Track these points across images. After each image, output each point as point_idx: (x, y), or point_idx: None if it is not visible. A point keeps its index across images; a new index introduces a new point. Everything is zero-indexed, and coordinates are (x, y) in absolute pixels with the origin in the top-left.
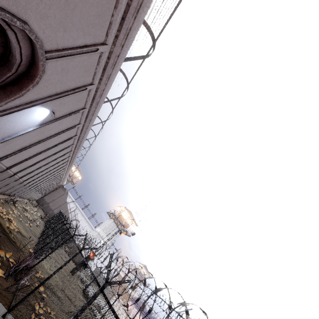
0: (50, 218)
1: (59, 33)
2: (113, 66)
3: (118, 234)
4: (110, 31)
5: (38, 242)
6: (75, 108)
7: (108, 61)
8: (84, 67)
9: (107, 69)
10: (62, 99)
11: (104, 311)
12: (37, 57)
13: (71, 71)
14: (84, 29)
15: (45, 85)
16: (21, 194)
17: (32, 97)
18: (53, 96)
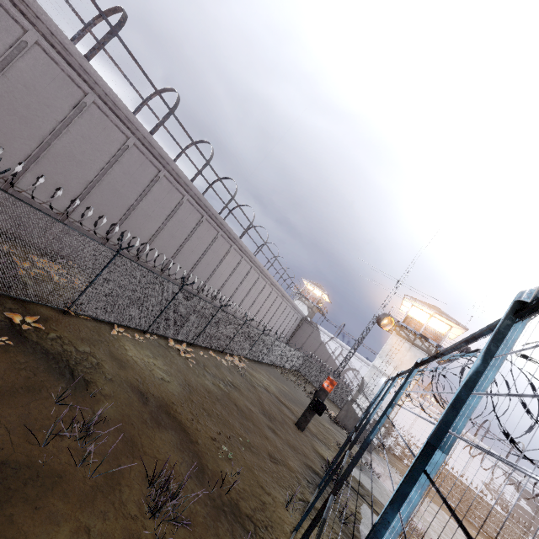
0: (296, 366)
1: None
2: None
3: None
4: None
5: (147, 328)
6: None
7: None
8: None
9: None
10: None
11: None
12: None
13: None
14: None
15: None
16: None
17: None
18: None
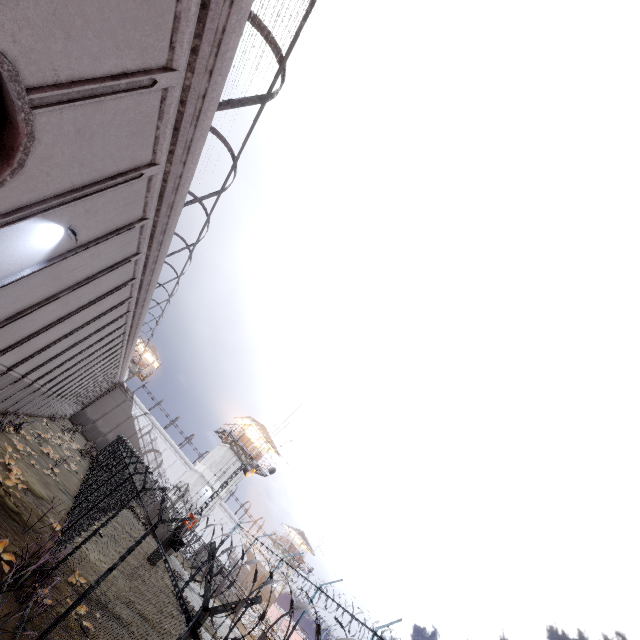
0: (99, 452)
1: (55, 42)
2: (196, 121)
3: (241, 474)
4: (179, 38)
5: (73, 508)
6: (122, 221)
7: (183, 110)
8: (130, 124)
9: (182, 128)
10: (90, 202)
11: (223, 631)
12: (10, 104)
13: (99, 134)
14: (116, 32)
15: (43, 170)
16: (32, 408)
17: (16, 199)
18: (67, 195)
